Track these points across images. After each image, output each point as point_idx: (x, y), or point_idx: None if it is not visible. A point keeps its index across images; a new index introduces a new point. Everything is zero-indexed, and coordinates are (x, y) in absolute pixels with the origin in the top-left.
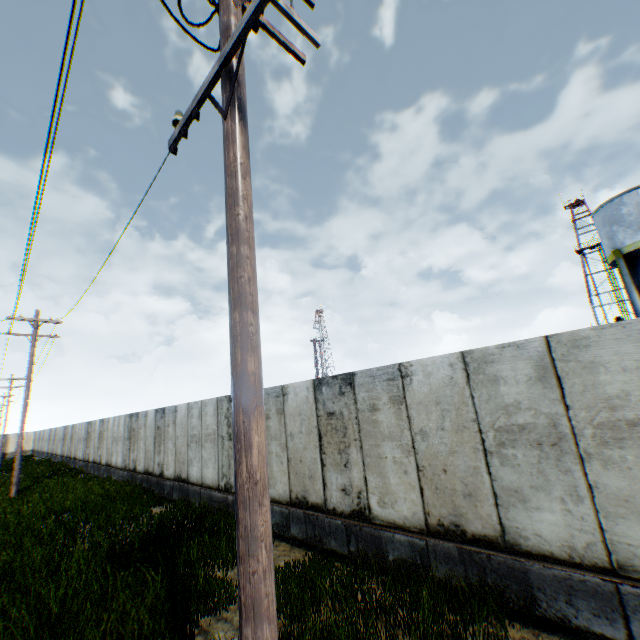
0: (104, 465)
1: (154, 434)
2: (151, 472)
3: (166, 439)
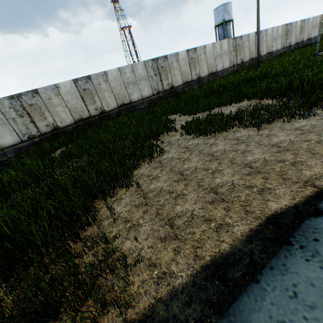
0: (206, 77)
1: (255, 43)
2: (254, 58)
3: (262, 43)
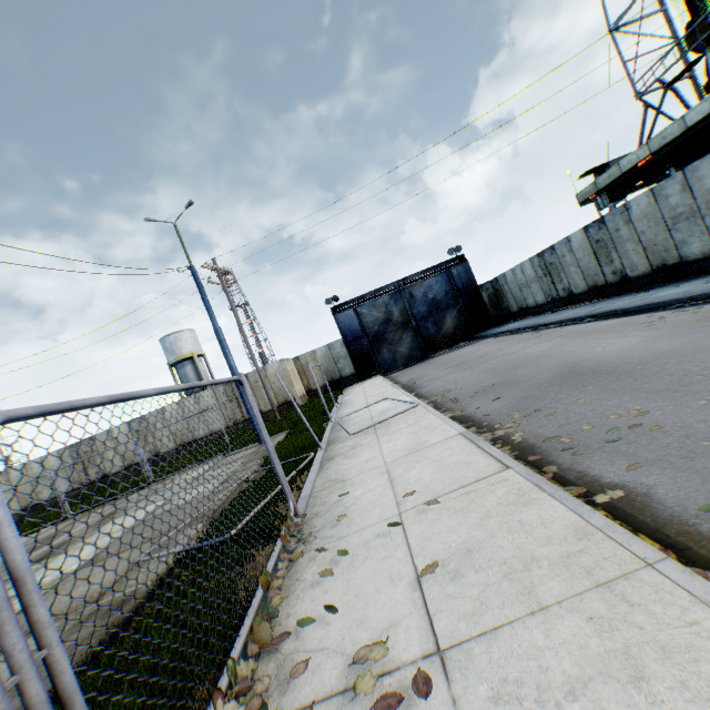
0: None
1: None
2: None
3: None
